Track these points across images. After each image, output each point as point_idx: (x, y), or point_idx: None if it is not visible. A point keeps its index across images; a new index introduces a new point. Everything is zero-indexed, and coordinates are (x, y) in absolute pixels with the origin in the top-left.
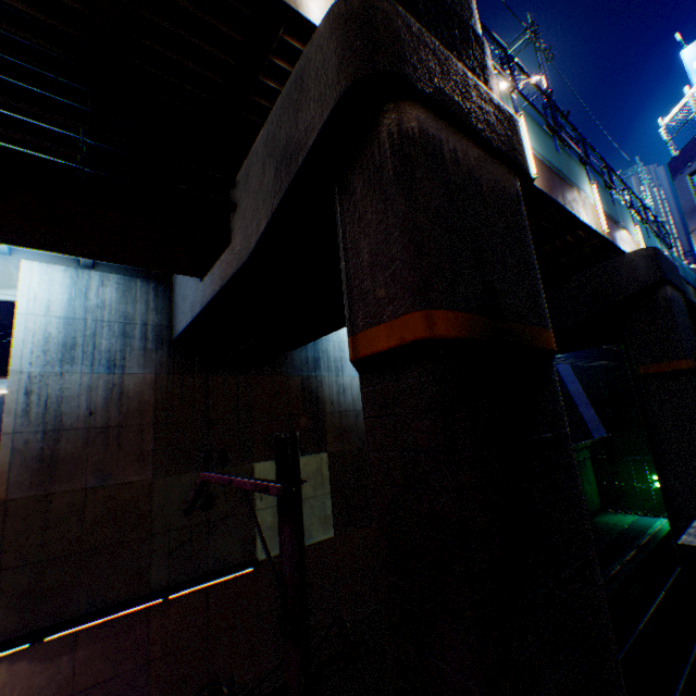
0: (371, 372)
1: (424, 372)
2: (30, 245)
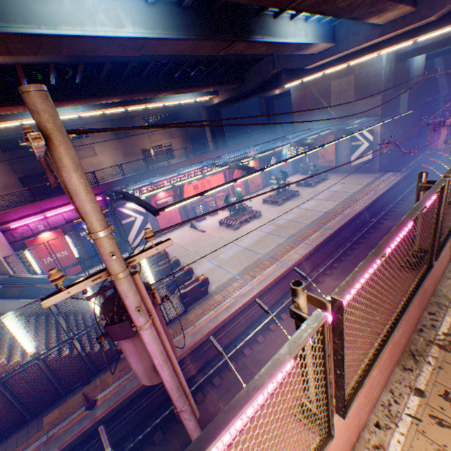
0: None
1: None
2: None
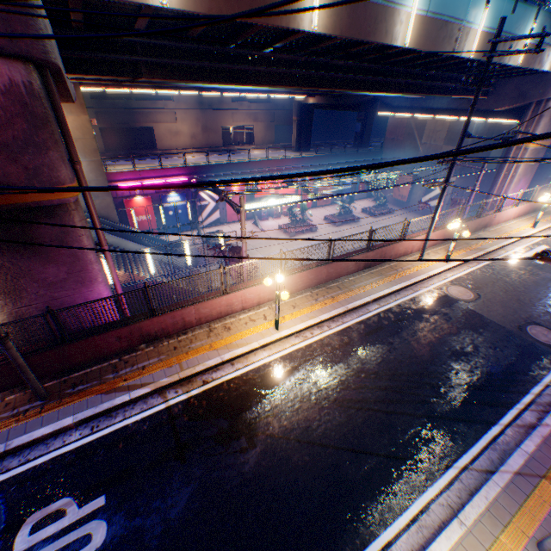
0: None
1: None
2: None
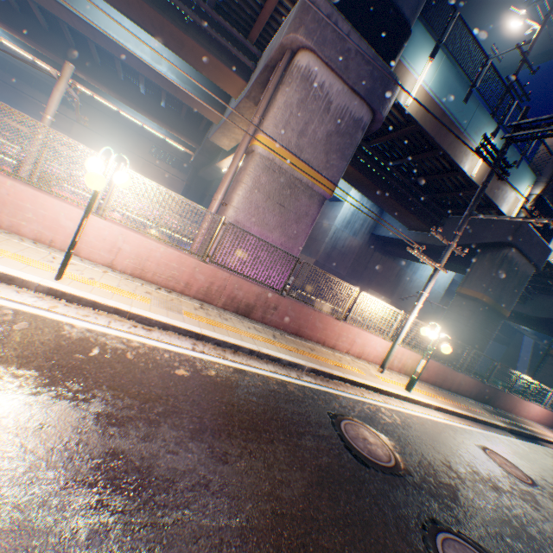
0: (459, 296)
1: (473, 304)
2: (381, 207)
